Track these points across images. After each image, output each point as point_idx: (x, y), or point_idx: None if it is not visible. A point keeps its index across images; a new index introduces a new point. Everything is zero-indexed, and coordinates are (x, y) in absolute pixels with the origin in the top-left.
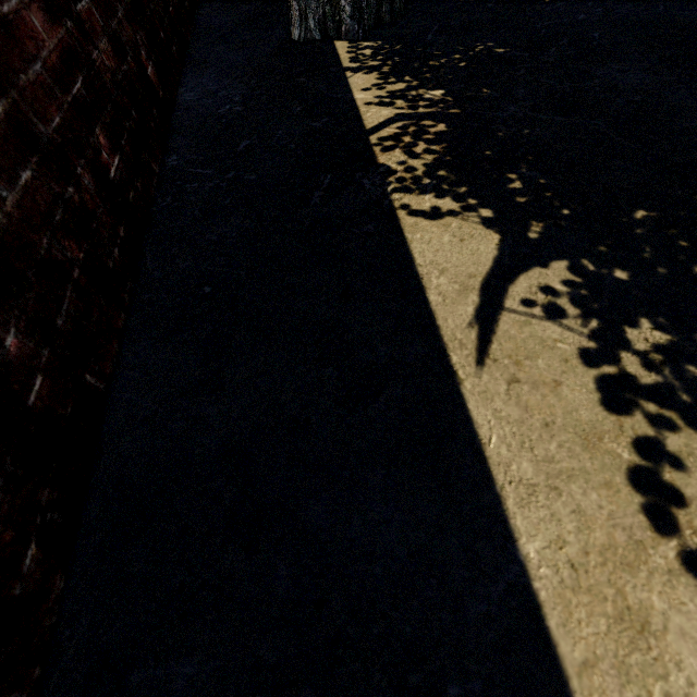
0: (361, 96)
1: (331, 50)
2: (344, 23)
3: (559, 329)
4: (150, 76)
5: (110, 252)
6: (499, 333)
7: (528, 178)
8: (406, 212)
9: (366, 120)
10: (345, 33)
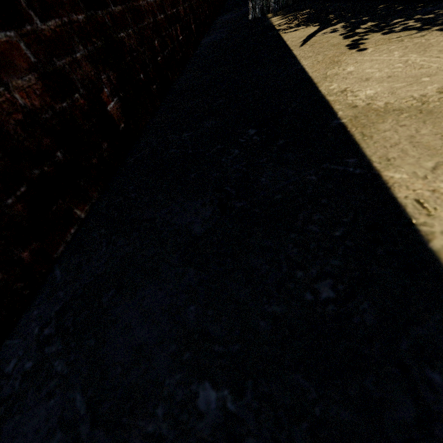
0: (274, 21)
1: (264, 17)
2: (271, 6)
3: (334, 33)
4: (193, 28)
5: (177, 55)
6: (310, 40)
7: (337, 14)
8: (284, 33)
9: (274, 24)
10: (271, 10)
